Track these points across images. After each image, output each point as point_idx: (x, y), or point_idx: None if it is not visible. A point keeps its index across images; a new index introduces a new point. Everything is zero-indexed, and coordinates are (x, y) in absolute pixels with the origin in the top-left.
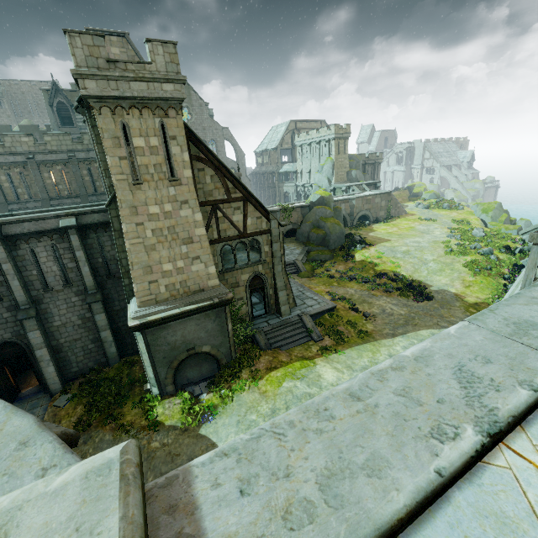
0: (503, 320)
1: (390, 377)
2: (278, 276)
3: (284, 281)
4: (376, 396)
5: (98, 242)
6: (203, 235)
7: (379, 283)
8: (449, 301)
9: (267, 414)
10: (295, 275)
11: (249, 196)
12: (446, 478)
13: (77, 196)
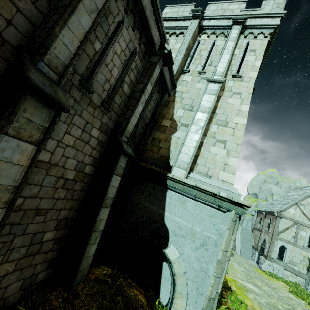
0: None
1: None
2: None
3: None
4: None
5: None
6: None
7: None
8: None
9: None
10: None
11: None
12: None
13: None
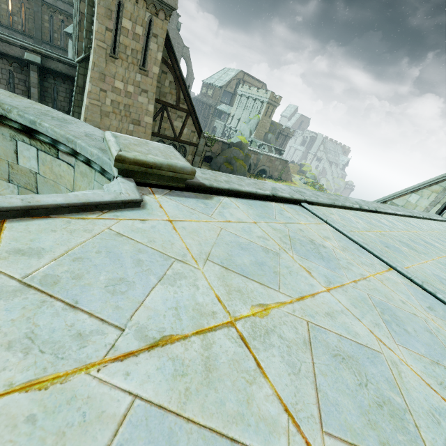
0: (296, 189)
1: (251, 180)
2: None
3: None
4: (245, 180)
5: (54, 89)
6: (149, 124)
7: None
8: None
9: None
10: None
11: (192, 111)
12: (257, 194)
13: (31, 36)
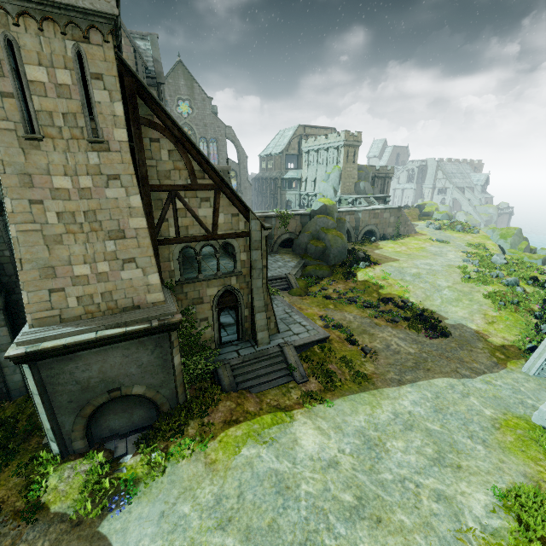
0: None
1: None
2: (257, 294)
3: (264, 300)
4: None
5: (6, 228)
6: (141, 229)
7: (384, 310)
8: (469, 340)
9: (208, 504)
10: (285, 291)
11: (222, 184)
12: None
13: None
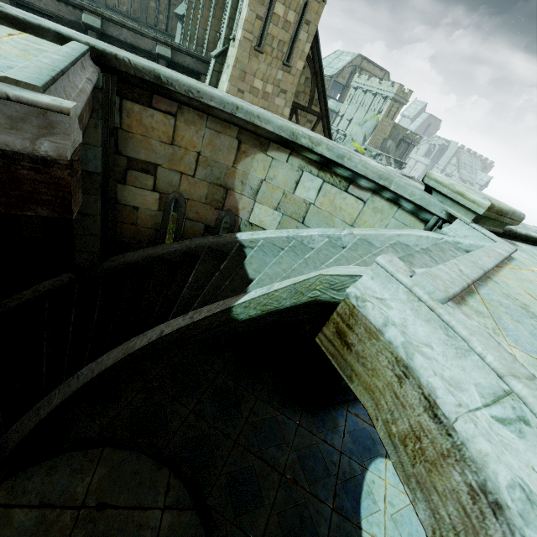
0: None
1: None
2: None
3: None
4: None
5: None
6: None
7: None
8: None
9: None
10: None
11: (325, 115)
12: None
13: (135, 19)
